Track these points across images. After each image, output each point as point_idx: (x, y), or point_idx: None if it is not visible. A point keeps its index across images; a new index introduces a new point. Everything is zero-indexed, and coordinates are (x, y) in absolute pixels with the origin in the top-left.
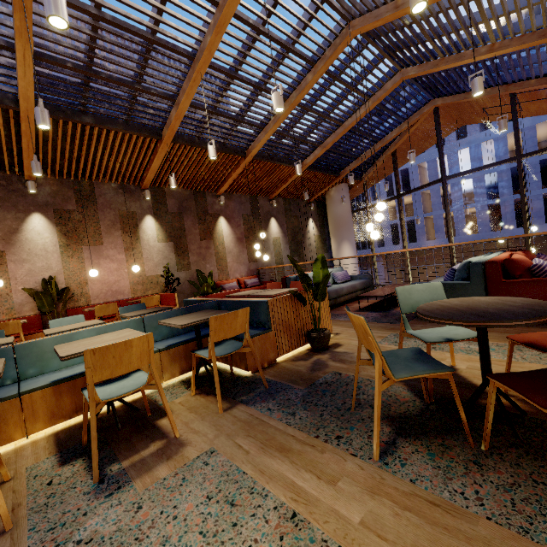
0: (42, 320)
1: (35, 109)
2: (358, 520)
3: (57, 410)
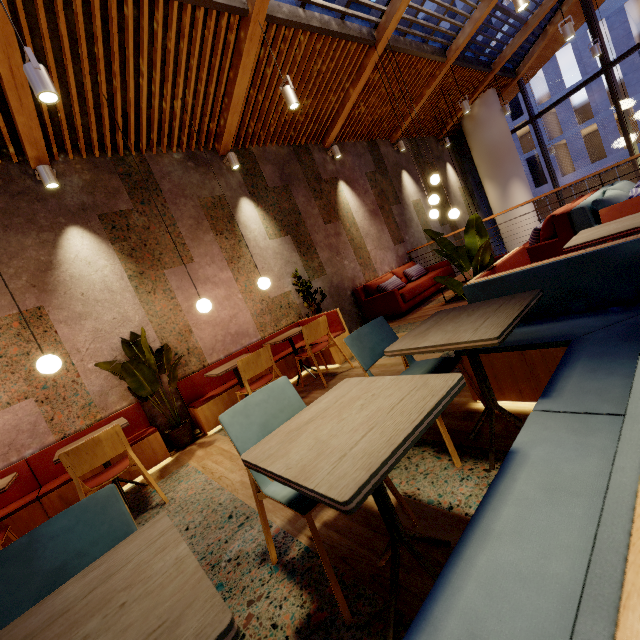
0: (143, 410)
1: None
2: None
3: None
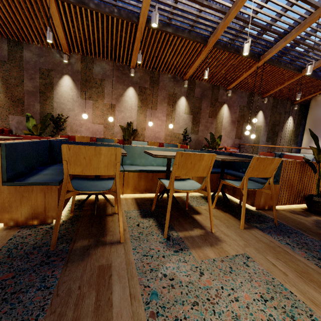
0: (123, 143)
1: (152, 13)
2: None
3: (137, 186)
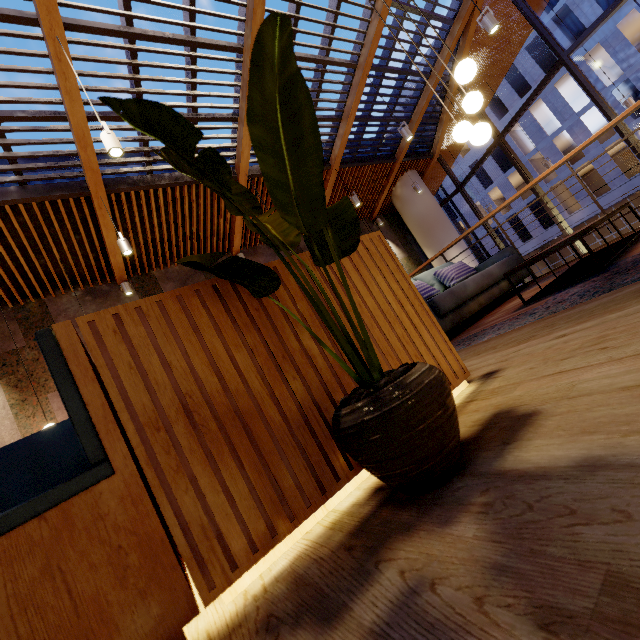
0: None
1: None
2: None
3: None
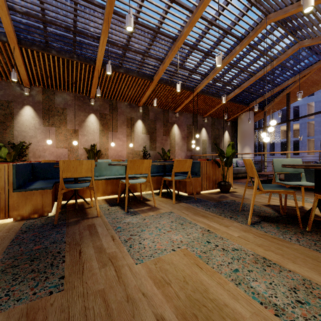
0: None
1: (107, 65)
2: (237, 235)
3: (105, 190)
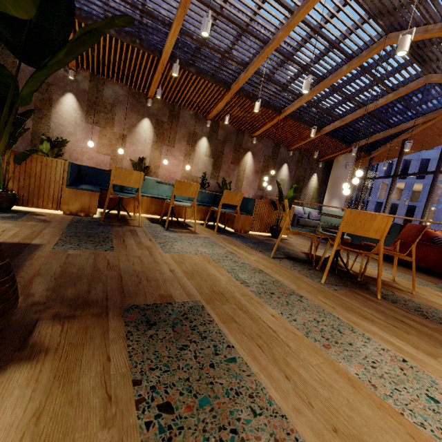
0: None
1: (174, 65)
2: (253, 259)
3: (149, 209)
